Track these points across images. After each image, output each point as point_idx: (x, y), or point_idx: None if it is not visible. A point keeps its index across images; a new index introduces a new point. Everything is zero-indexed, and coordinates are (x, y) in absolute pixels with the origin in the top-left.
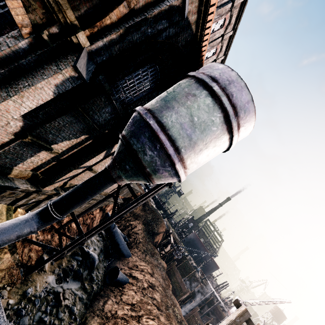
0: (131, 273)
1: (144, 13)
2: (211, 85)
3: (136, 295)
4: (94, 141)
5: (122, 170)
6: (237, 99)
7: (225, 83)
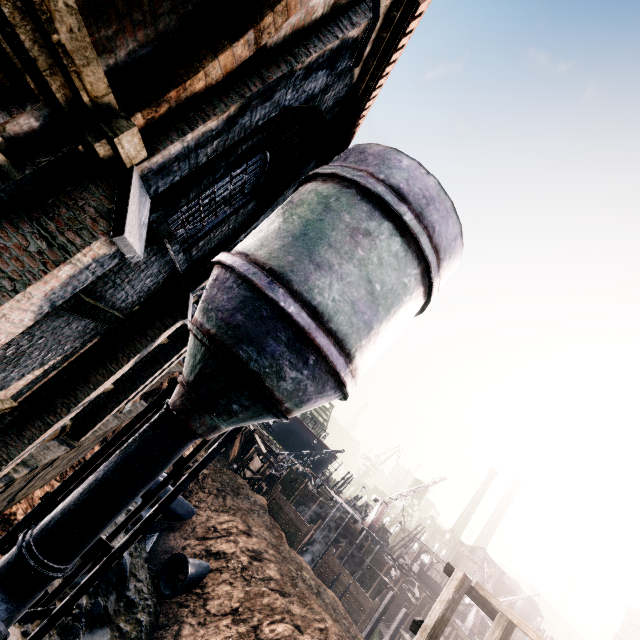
0: (209, 549)
1: (285, 55)
2: (399, 209)
3: (235, 588)
4: (104, 337)
5: (221, 415)
6: (441, 235)
7: (420, 202)
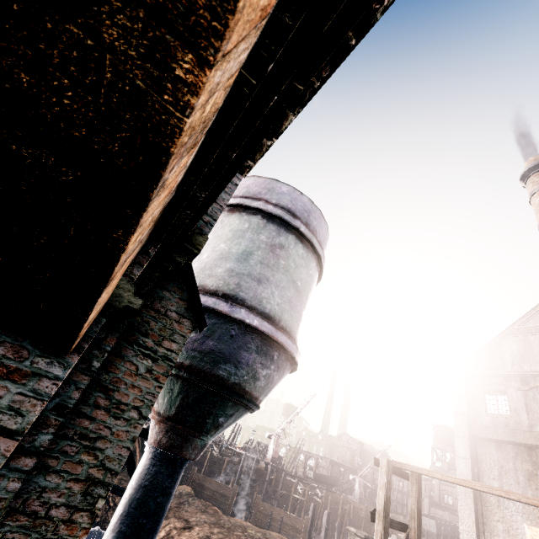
0: None
1: None
2: (296, 224)
3: None
4: None
5: (209, 432)
6: (320, 234)
7: (304, 215)
